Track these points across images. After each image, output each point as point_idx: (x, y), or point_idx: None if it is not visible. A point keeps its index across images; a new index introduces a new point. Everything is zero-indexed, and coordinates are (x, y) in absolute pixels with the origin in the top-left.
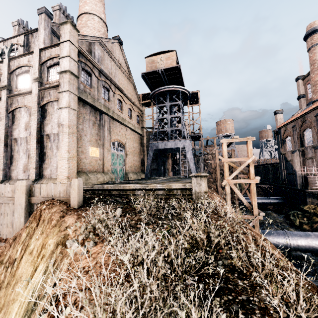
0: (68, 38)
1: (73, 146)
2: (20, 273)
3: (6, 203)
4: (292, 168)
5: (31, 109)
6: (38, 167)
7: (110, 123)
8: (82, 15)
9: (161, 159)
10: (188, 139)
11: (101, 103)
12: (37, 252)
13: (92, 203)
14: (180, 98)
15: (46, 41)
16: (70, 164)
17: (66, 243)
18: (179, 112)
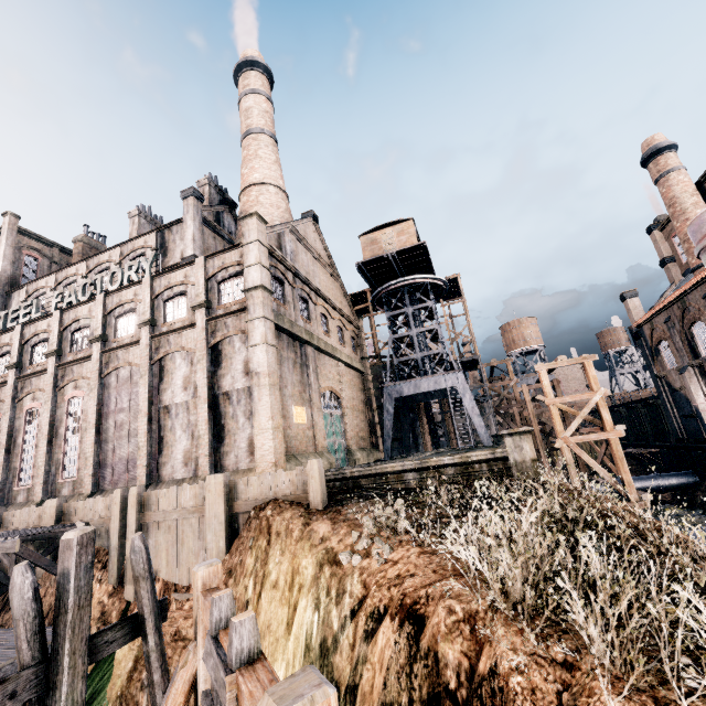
0: (256, 237)
1: (276, 408)
2: (265, 620)
3: (184, 520)
4: (690, 404)
5: (194, 352)
6: (212, 452)
7: (315, 359)
8: (250, 188)
9: (406, 417)
10: (459, 371)
11: (301, 327)
12: (286, 582)
13: (341, 500)
14: (427, 295)
15: (196, 237)
16: (276, 439)
17: (341, 557)
18: (430, 319)
